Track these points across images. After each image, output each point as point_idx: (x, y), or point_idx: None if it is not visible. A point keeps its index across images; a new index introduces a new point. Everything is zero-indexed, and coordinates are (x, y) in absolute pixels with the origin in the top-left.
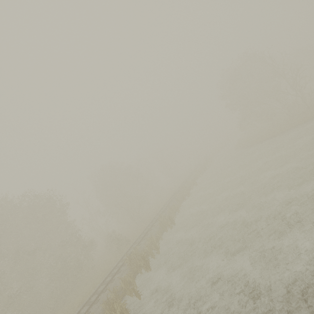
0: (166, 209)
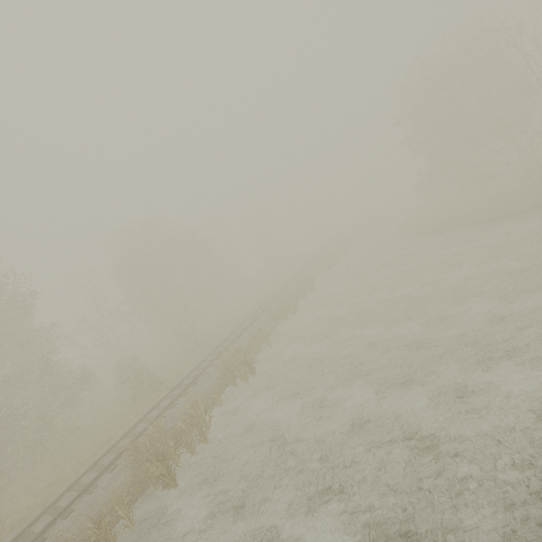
0: (245, 332)
